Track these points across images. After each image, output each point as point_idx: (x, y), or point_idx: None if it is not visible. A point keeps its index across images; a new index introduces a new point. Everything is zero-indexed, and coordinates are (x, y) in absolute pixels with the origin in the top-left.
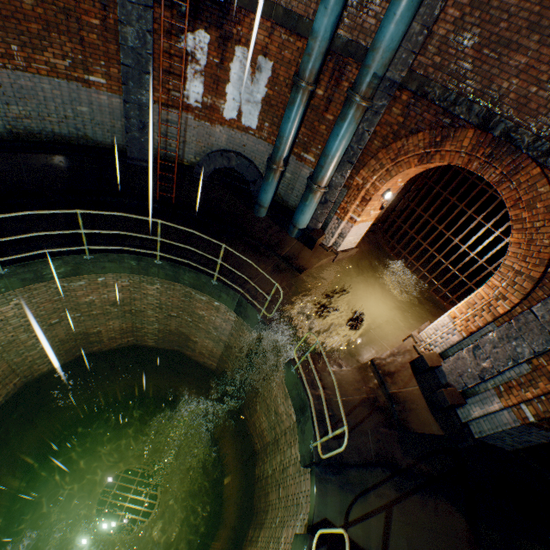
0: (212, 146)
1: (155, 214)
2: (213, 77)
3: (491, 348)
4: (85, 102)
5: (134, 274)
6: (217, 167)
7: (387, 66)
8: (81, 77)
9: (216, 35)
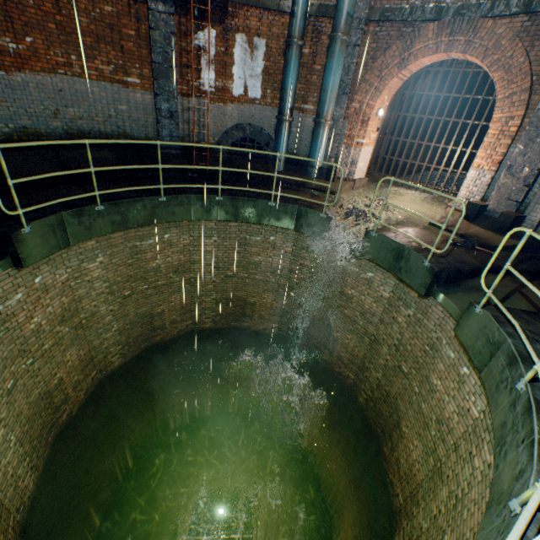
0: (227, 124)
1: (197, 179)
2: (221, 64)
3: (522, 158)
4: (124, 102)
5: (194, 228)
6: (234, 140)
7: (354, 7)
8: (121, 80)
9: (220, 30)
